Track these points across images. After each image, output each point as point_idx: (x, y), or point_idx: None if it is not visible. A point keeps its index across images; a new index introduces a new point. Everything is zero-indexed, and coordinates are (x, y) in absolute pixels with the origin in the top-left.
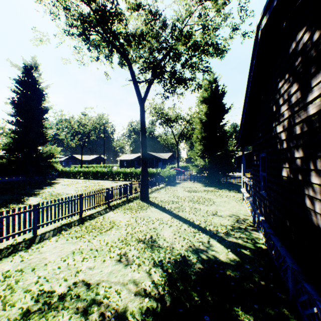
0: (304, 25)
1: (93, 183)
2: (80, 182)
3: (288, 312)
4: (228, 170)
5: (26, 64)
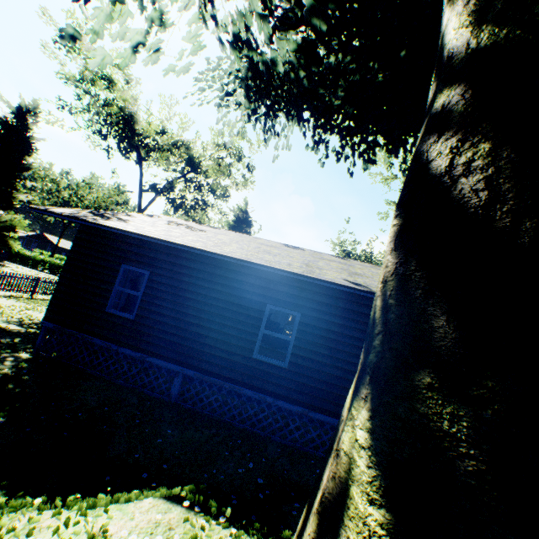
0: None
1: None
2: (41, 274)
3: None
4: None
5: (23, 105)
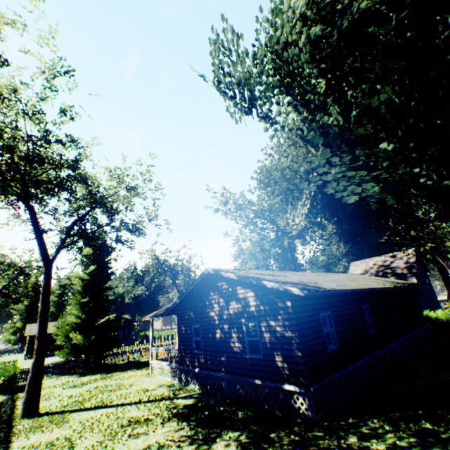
0: (225, 281)
1: None
2: None
3: (229, 400)
4: (113, 346)
5: None
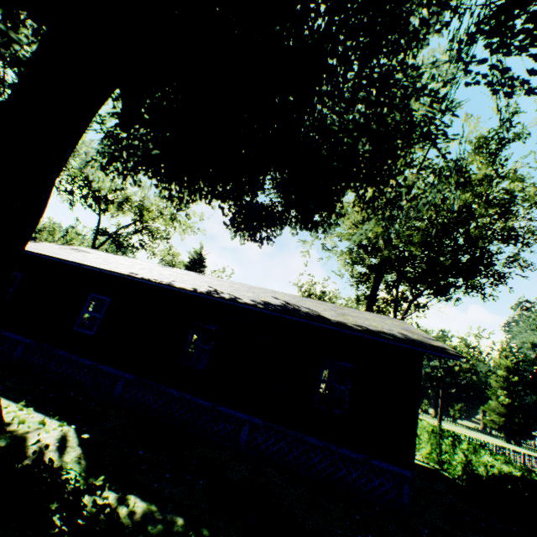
0: None
1: None
2: None
3: None
4: None
5: None
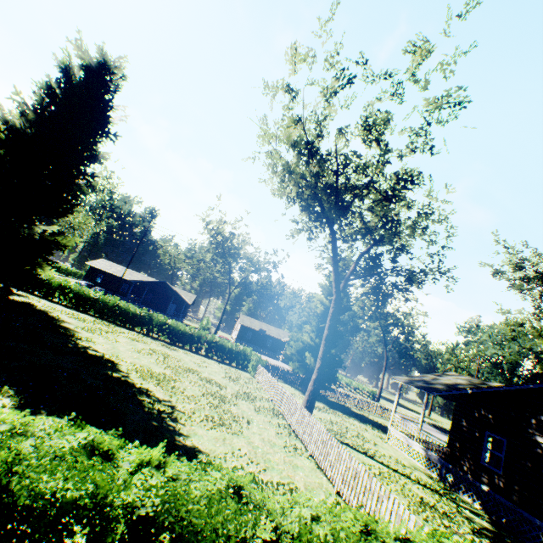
0: None
1: (133, 338)
2: (97, 325)
3: None
4: (332, 381)
5: (102, 60)
